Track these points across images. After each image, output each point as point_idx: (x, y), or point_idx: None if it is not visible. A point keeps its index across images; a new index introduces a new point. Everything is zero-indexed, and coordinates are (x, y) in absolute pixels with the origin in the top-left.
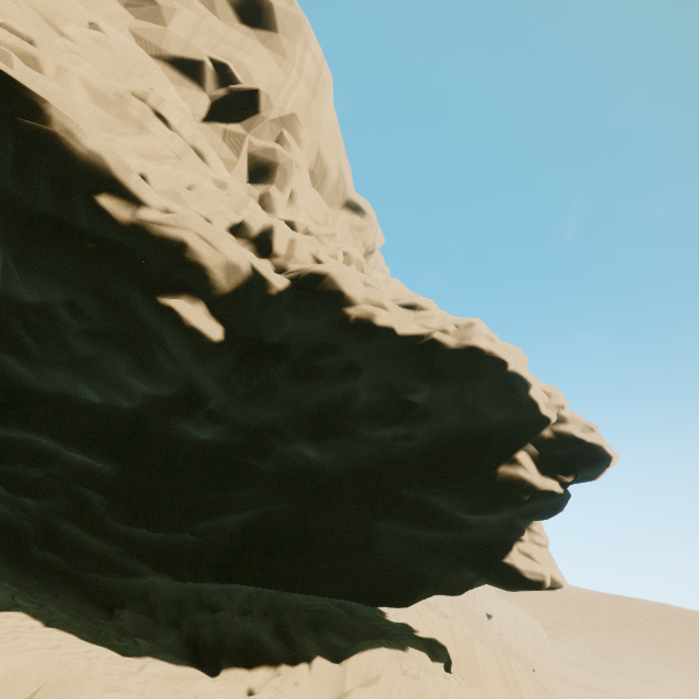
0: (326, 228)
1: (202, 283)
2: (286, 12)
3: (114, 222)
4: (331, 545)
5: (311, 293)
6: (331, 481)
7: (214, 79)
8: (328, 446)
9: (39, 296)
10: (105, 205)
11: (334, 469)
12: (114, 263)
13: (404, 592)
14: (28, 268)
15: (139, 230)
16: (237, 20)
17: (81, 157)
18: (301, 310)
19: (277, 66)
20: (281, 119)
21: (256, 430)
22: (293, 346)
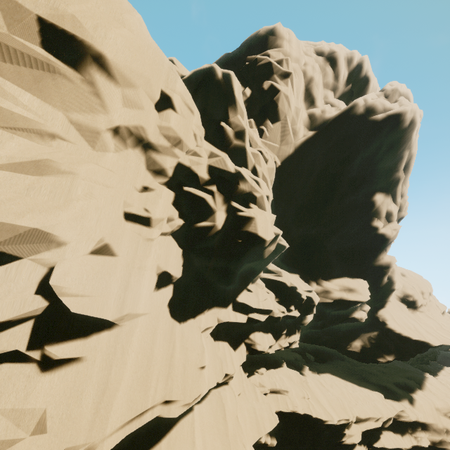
0: None
1: None
2: None
3: None
4: None
5: None
6: None
7: None
8: None
9: None
10: None
11: None
12: None
13: None
14: None
15: None
16: None
17: None
18: None
19: None
20: None
21: None
22: None
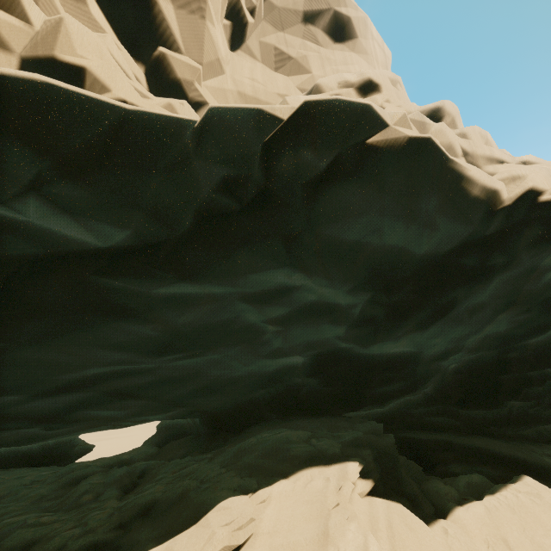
0: None
1: None
2: (357, 18)
3: None
4: None
5: None
6: None
7: None
8: None
9: None
10: None
11: None
12: None
13: None
14: None
15: None
16: (332, 42)
17: None
18: None
19: (367, 63)
20: None
21: None
22: None
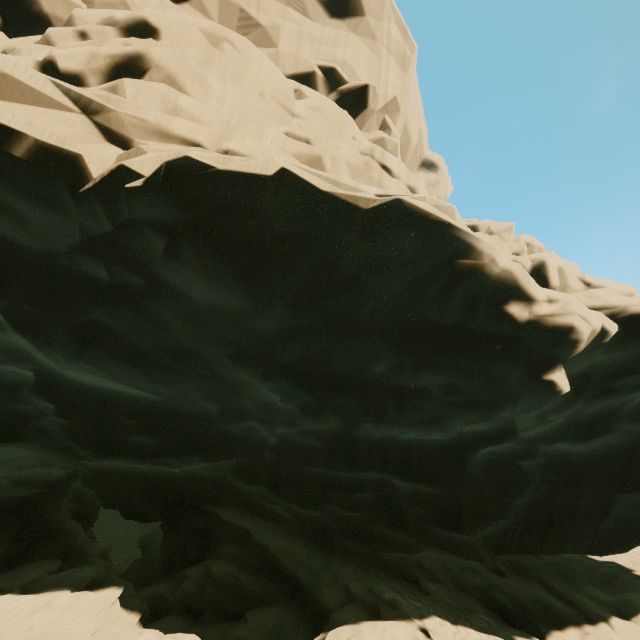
0: (501, 223)
1: (567, 352)
2: None
3: (513, 322)
4: (576, 516)
5: (639, 332)
6: (580, 466)
7: (324, 86)
8: (589, 441)
9: (417, 382)
10: (513, 312)
11: (580, 455)
12: (511, 356)
13: (628, 542)
14: (430, 368)
15: (532, 324)
16: (327, 15)
17: (494, 276)
18: (619, 346)
19: (370, 51)
20: (385, 106)
21: (534, 441)
22: (592, 373)
